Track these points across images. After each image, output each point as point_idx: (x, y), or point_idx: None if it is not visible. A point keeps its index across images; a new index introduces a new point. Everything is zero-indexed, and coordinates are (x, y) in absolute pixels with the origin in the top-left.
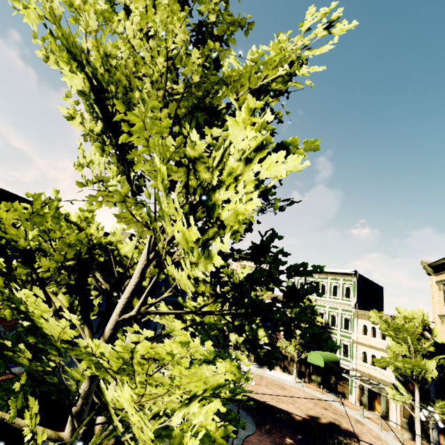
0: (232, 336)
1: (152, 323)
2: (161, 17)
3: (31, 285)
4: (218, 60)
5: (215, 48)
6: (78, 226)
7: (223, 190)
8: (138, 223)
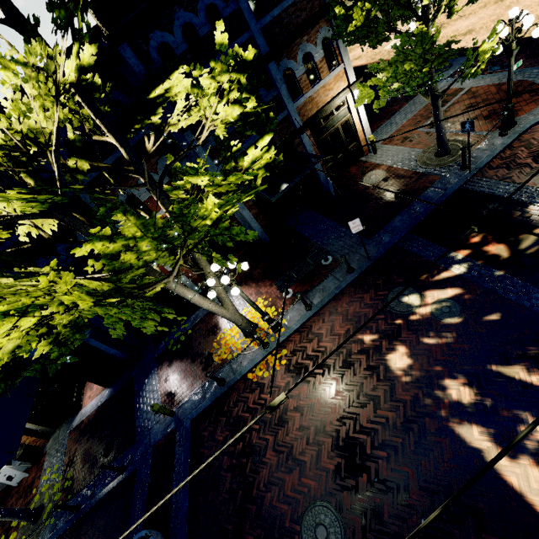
0: None
1: (274, 74)
2: None
3: None
4: None
5: None
6: None
7: None
8: None
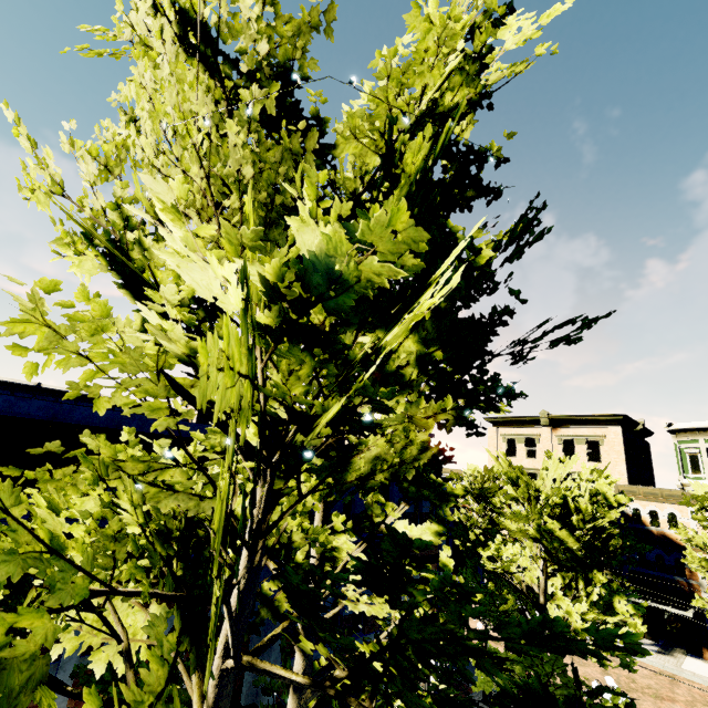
0: (554, 611)
1: None
2: (171, 100)
3: (78, 613)
4: (301, 114)
5: (254, 97)
6: (163, 481)
7: (233, 427)
8: (178, 494)
